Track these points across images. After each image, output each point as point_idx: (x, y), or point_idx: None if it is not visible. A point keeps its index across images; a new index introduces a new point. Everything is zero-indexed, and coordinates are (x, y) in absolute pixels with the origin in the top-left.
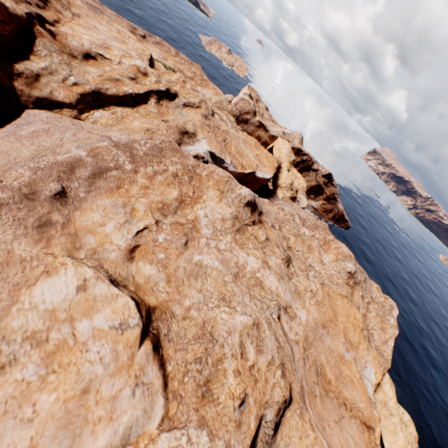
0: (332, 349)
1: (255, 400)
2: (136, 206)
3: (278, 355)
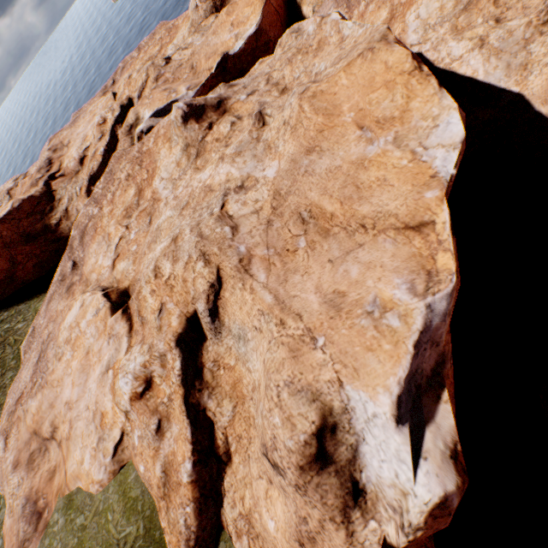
0: (336, 168)
1: (177, 303)
2: (110, 231)
3: (195, 250)
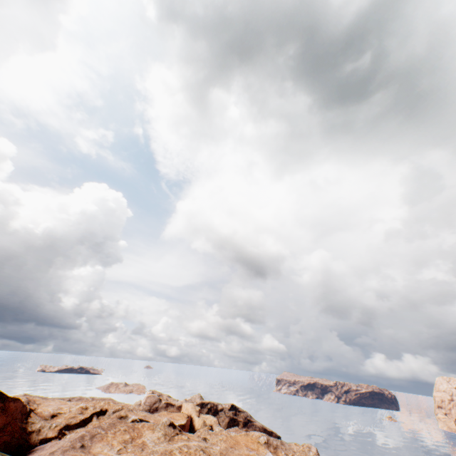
0: (241, 453)
1: None
2: (113, 442)
3: (199, 447)
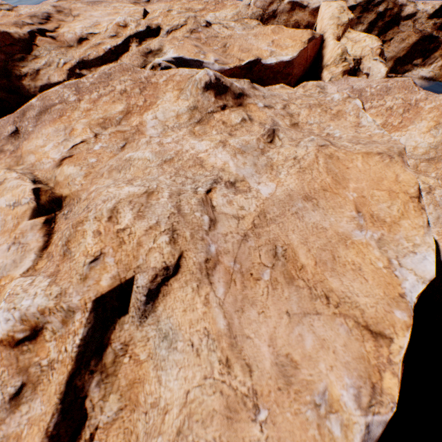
0: (322, 228)
1: (118, 261)
2: (75, 127)
3: (167, 220)
